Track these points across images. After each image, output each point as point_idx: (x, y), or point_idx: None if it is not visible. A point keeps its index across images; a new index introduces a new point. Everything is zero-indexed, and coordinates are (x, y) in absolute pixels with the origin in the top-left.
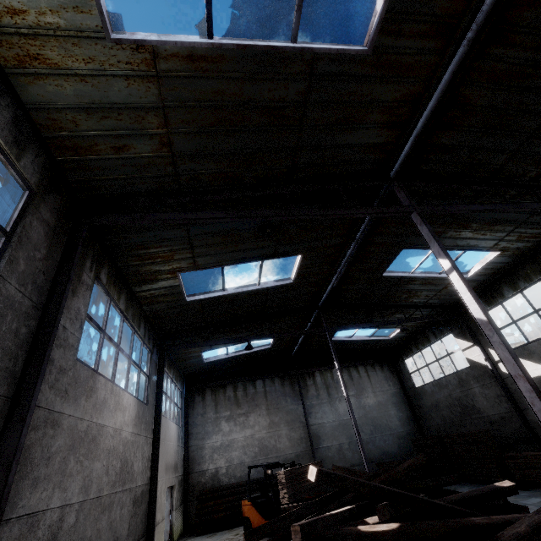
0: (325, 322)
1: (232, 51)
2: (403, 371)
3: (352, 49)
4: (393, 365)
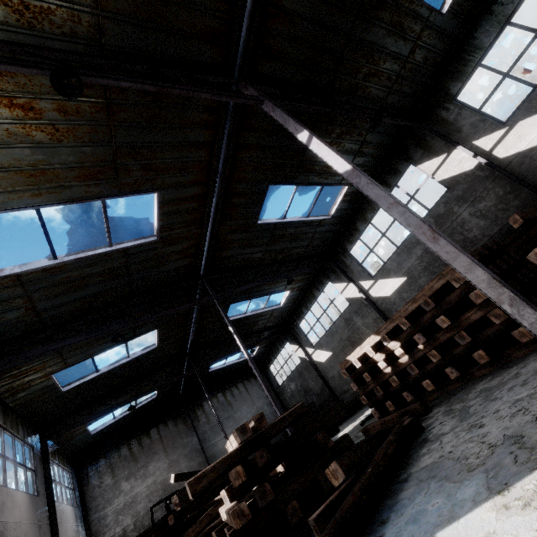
0: (193, 365)
1: (71, 261)
2: (270, 376)
3: (148, 241)
4: (263, 374)
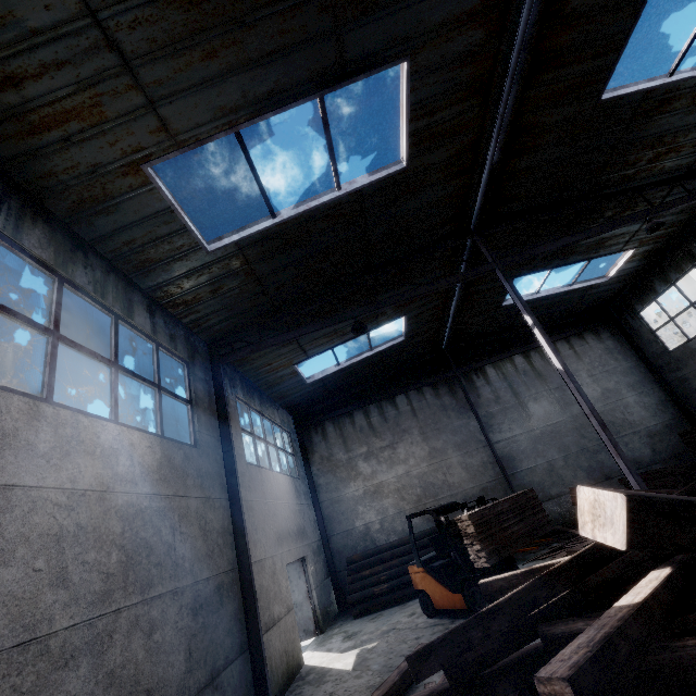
0: (488, 253)
1: None
2: (639, 332)
3: None
4: (617, 328)
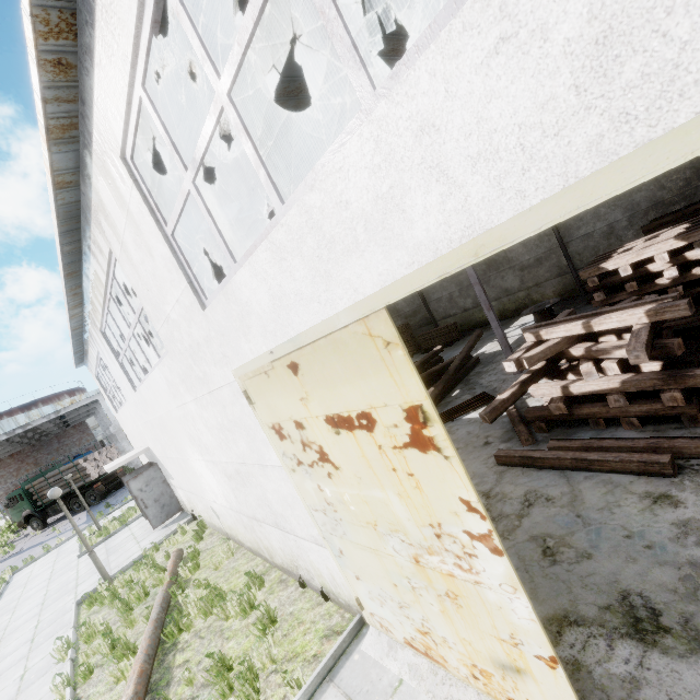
0: None
1: None
2: None
3: None
4: None
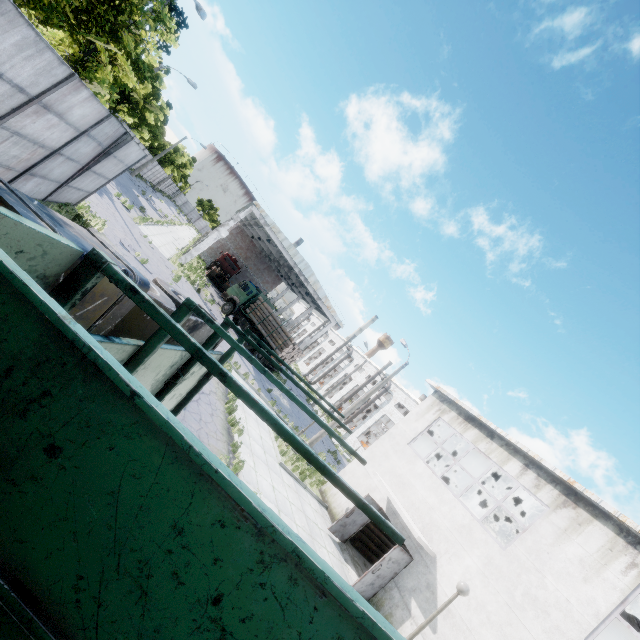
0: None
1: None
2: None
3: None
4: None
